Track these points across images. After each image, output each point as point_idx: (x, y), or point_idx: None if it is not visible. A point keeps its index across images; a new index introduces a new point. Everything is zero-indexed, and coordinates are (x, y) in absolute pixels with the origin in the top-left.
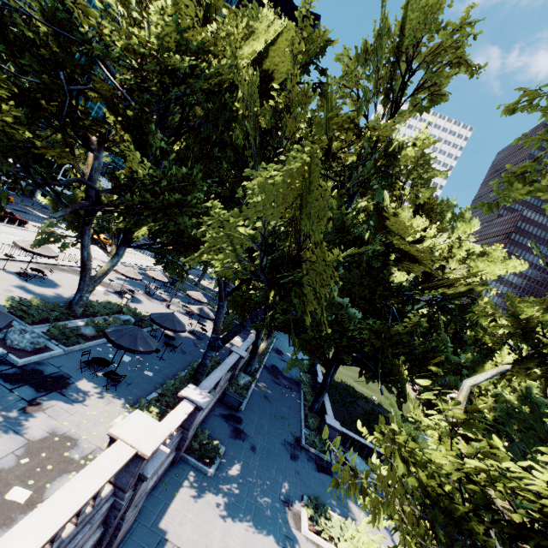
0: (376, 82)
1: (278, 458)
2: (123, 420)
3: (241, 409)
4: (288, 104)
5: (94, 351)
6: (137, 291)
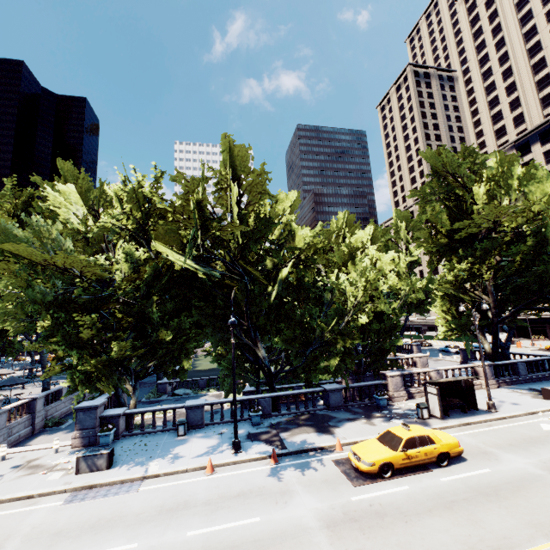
0: None
1: None
2: None
3: None
4: None
5: None
6: None
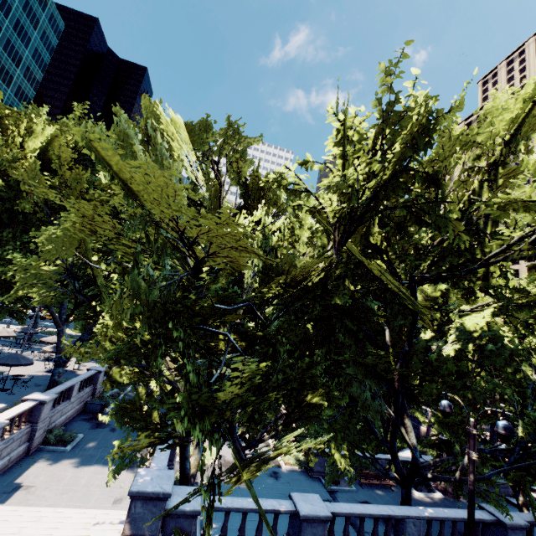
0: None
1: None
2: None
3: (105, 412)
4: (64, 182)
5: None
6: None
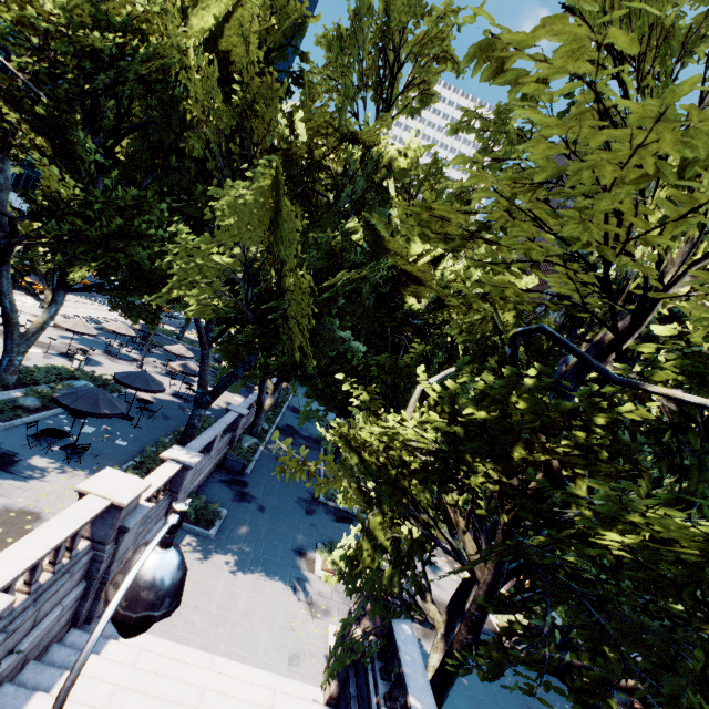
0: (360, 76)
1: (291, 515)
2: (92, 477)
3: (246, 473)
4: (252, 106)
5: (43, 425)
6: (92, 351)
